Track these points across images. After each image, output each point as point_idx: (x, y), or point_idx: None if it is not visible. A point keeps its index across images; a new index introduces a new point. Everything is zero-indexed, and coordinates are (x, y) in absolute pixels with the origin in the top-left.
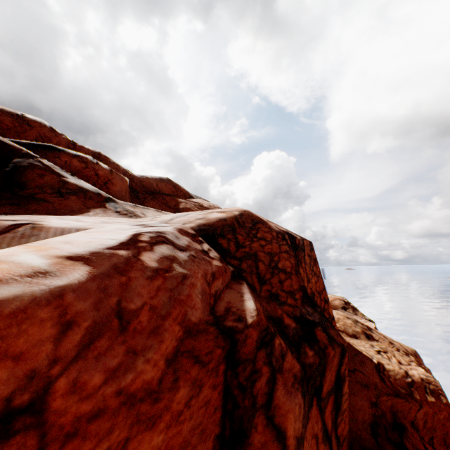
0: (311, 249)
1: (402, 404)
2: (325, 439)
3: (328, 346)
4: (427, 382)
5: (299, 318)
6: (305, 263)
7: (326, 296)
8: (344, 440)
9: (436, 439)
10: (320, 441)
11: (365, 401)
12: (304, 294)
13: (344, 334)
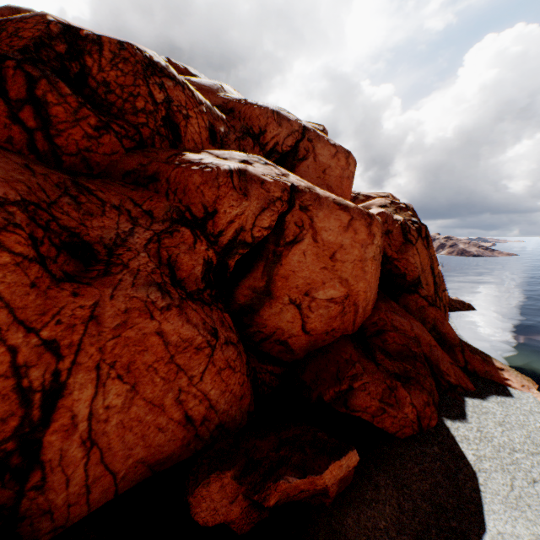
0: (123, 50)
1: (164, 167)
2: (18, 124)
3: (11, 69)
4: (213, 165)
5: (2, 55)
6: (102, 57)
7: (137, 93)
8: (76, 158)
9: (180, 191)
10: (5, 117)
11: (136, 163)
12: (24, 49)
13: (212, 156)
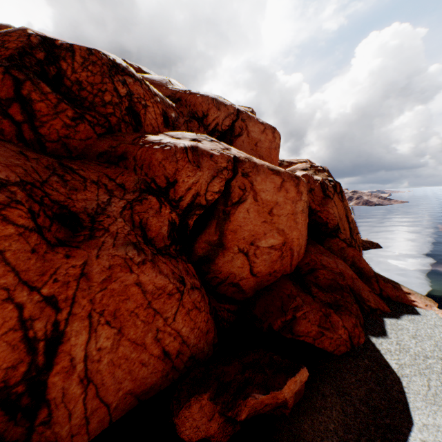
0: (92, 55)
1: (131, 148)
2: (8, 118)
3: (0, 74)
4: (171, 144)
5: None
6: (74, 61)
7: (104, 89)
8: (57, 143)
9: (145, 166)
10: None
11: (107, 145)
12: (10, 57)
13: (168, 137)
